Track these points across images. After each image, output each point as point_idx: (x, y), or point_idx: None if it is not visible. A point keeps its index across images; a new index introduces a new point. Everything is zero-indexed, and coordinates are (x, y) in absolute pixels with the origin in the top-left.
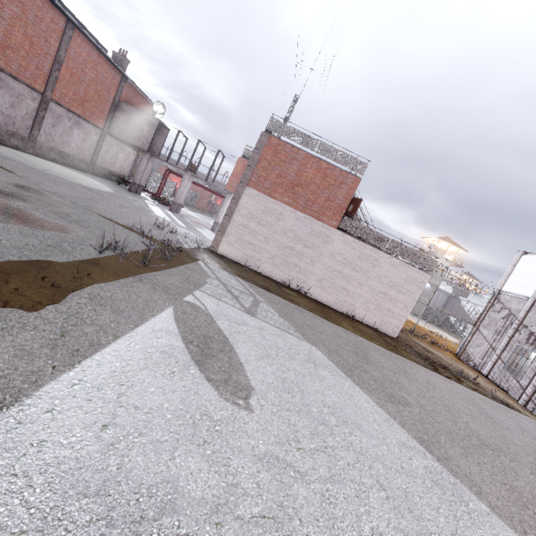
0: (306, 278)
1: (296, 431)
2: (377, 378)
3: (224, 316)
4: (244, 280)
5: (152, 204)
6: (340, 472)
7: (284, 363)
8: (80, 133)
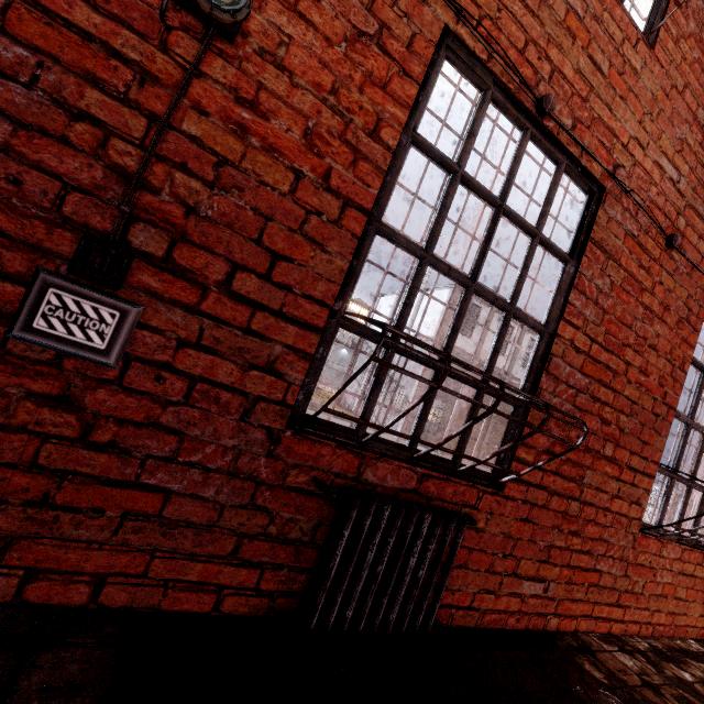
0: None
1: None
2: None
3: None
4: None
5: None
6: None
7: None
8: None
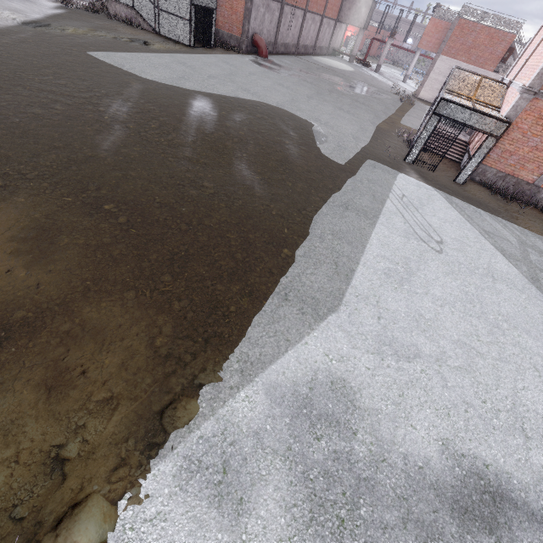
0: None
1: None
2: None
3: None
4: None
5: (367, 71)
6: None
7: None
8: (328, 30)
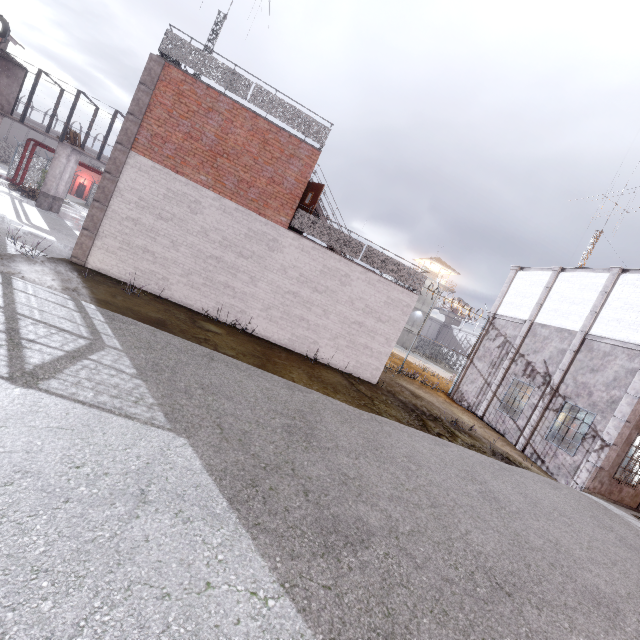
0: (246, 305)
1: None
2: (315, 482)
3: None
4: (107, 309)
5: None
6: None
7: None
8: None
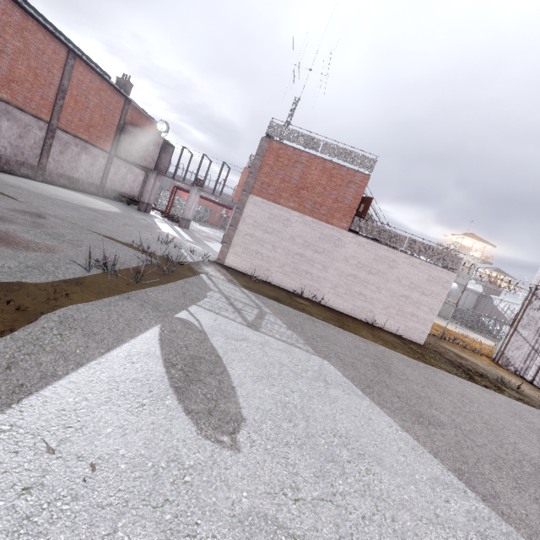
0: (320, 285)
1: (295, 474)
2: (401, 393)
3: (221, 333)
4: (250, 291)
5: (160, 222)
6: (352, 531)
7: (287, 383)
8: (88, 158)
